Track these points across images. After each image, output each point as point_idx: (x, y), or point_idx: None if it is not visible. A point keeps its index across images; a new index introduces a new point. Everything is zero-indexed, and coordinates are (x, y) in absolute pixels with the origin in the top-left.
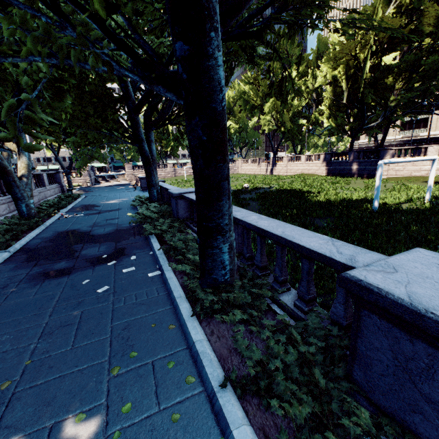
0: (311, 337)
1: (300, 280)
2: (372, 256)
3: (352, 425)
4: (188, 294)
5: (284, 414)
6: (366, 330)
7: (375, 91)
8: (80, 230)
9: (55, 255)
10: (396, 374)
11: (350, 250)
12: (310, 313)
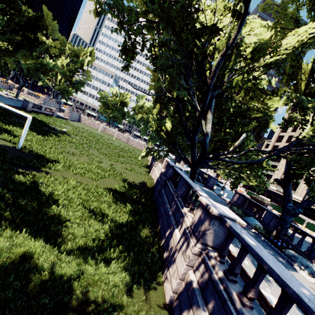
0: None
1: None
2: None
3: None
4: None
5: None
6: None
7: None
8: None
9: None
10: None
11: None
12: None
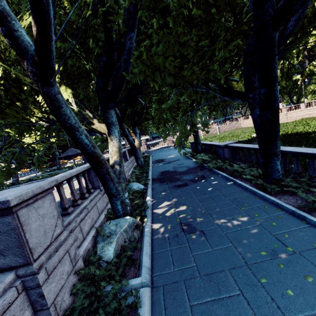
0: None
1: None
2: None
3: None
4: (259, 186)
5: None
6: None
7: None
8: (170, 170)
9: (171, 180)
10: None
11: None
12: None
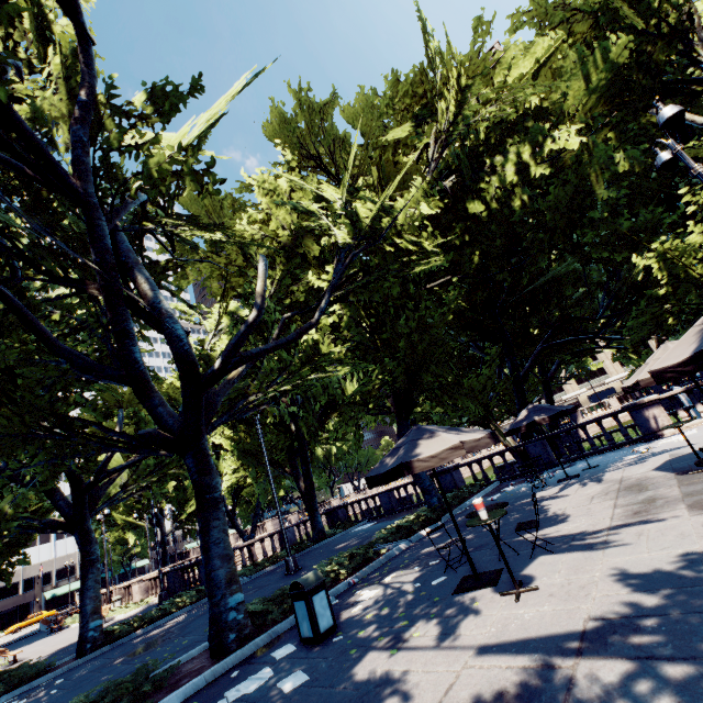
0: None
1: None
2: None
3: None
4: None
5: None
6: None
7: None
8: None
9: None
10: None
11: None
12: None
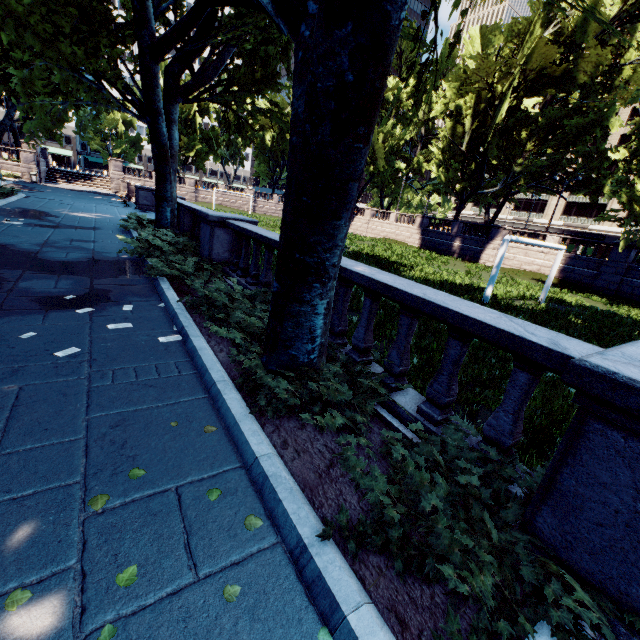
0: (462, 461)
1: (436, 374)
2: (580, 344)
3: (581, 609)
4: (240, 377)
5: (470, 592)
6: (588, 455)
7: (503, 145)
8: (16, 246)
9: None
10: (633, 525)
11: (542, 332)
12: (446, 425)
